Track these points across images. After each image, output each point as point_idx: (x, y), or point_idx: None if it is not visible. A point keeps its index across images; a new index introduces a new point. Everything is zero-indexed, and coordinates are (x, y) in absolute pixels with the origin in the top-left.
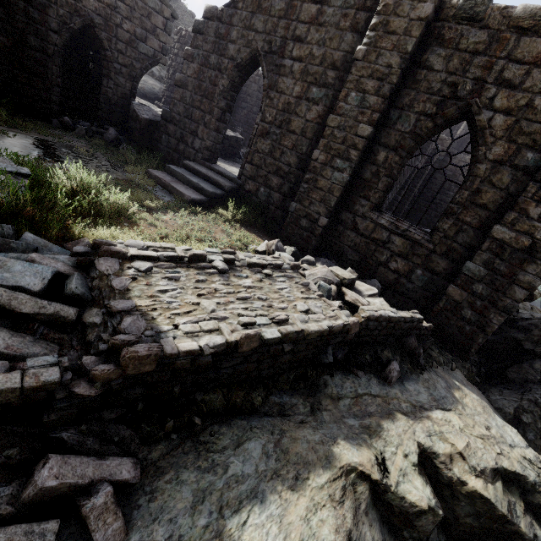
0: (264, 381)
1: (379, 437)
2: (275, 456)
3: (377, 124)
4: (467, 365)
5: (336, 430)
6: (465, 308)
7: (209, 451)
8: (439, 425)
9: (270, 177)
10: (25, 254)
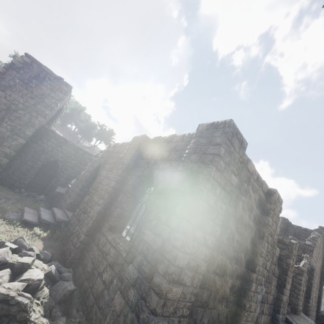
0: None
1: None
2: None
3: (121, 182)
4: None
5: None
6: (120, 323)
7: None
8: None
9: (81, 215)
10: None
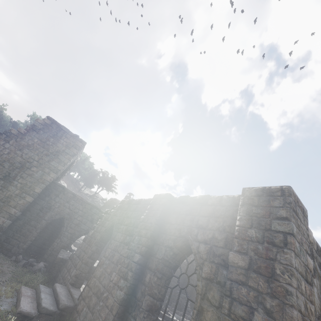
0: None
1: None
2: None
3: (146, 254)
4: None
5: None
6: None
7: None
8: None
9: (92, 297)
10: None
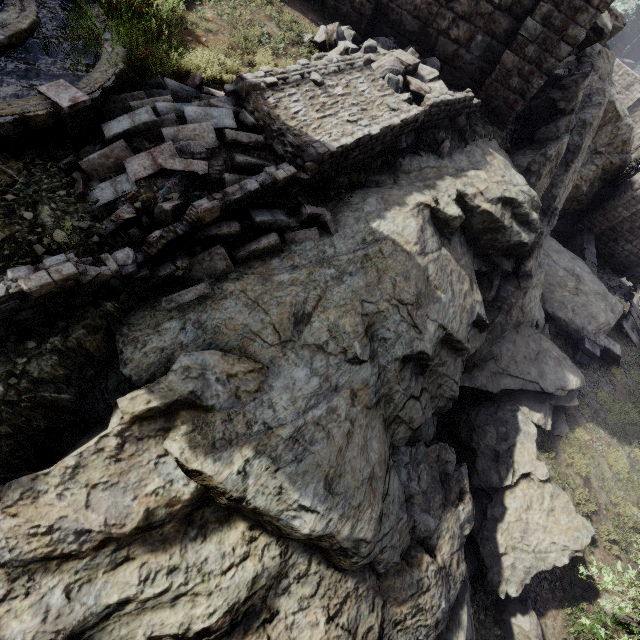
0: (364, 169)
1: (435, 190)
2: (383, 203)
3: None
4: (503, 135)
5: (410, 189)
6: (513, 77)
7: (352, 205)
8: (472, 179)
9: None
10: (201, 101)
